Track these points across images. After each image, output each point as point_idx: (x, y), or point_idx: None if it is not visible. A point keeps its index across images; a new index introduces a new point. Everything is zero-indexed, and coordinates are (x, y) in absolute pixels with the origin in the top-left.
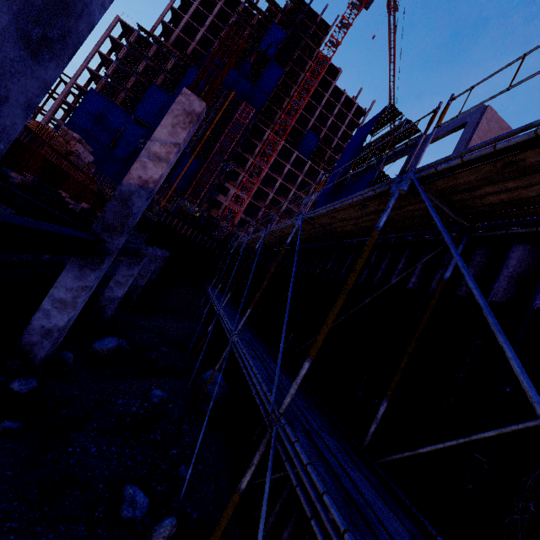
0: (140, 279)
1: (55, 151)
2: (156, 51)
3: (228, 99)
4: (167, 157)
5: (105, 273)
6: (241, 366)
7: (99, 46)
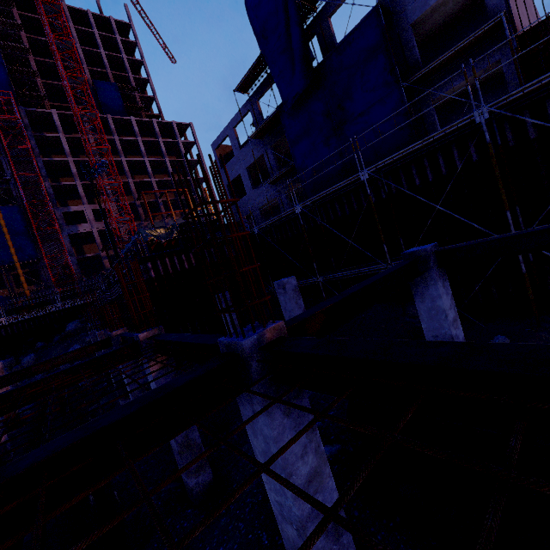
0: None
1: None
2: None
3: None
4: None
5: None
6: None
7: None
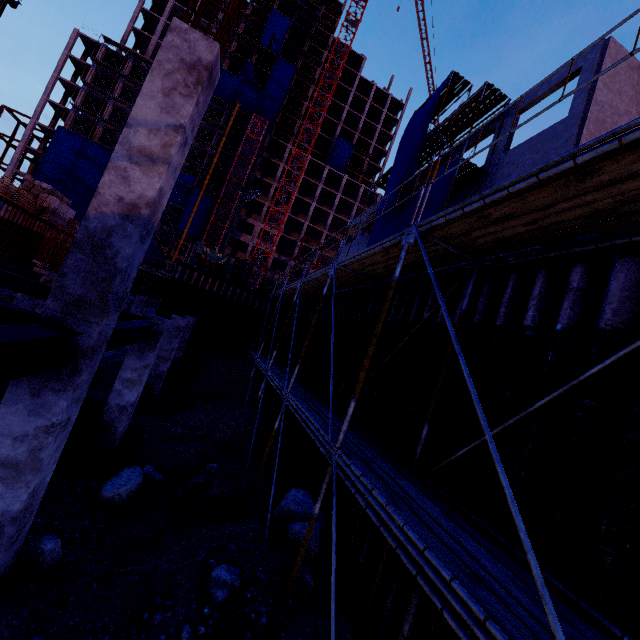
0: (161, 364)
1: (19, 210)
2: (132, 68)
3: (232, 113)
4: (165, 154)
5: (114, 360)
6: (386, 536)
7: (59, 72)
